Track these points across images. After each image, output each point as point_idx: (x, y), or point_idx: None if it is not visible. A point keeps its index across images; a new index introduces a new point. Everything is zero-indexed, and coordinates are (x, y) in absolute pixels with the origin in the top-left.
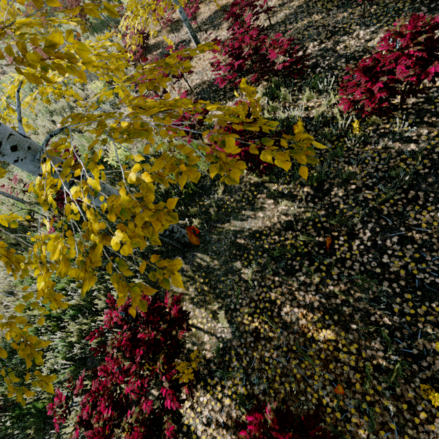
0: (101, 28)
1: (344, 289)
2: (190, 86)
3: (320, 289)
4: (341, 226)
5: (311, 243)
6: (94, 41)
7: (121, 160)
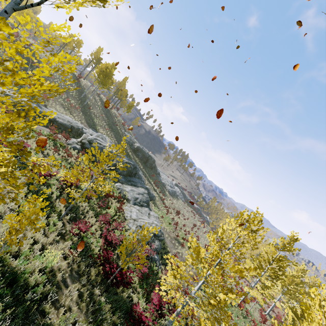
0: None
1: None
2: None
3: None
4: None
5: None
6: None
7: None
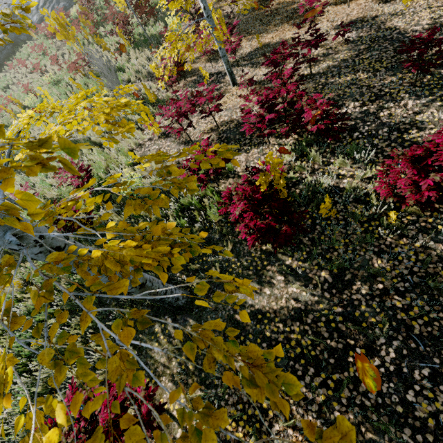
0: (143, 45)
1: (354, 421)
2: (217, 121)
3: (324, 413)
4: (360, 333)
5: (321, 346)
6: (134, 57)
7: (132, 188)
